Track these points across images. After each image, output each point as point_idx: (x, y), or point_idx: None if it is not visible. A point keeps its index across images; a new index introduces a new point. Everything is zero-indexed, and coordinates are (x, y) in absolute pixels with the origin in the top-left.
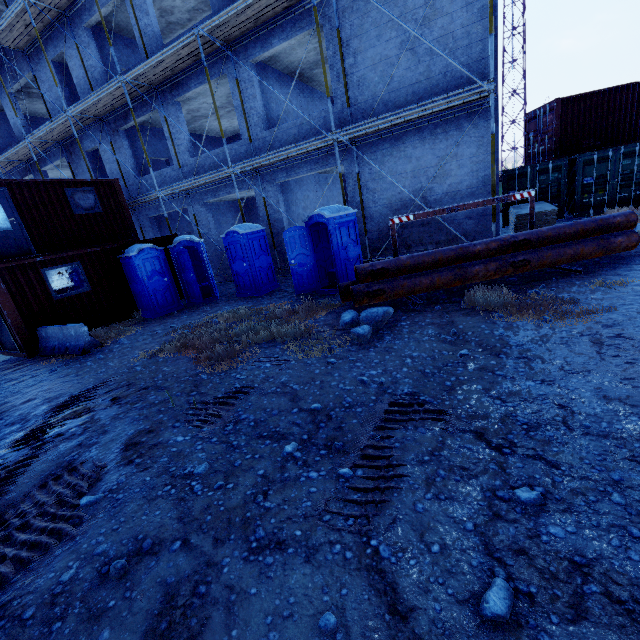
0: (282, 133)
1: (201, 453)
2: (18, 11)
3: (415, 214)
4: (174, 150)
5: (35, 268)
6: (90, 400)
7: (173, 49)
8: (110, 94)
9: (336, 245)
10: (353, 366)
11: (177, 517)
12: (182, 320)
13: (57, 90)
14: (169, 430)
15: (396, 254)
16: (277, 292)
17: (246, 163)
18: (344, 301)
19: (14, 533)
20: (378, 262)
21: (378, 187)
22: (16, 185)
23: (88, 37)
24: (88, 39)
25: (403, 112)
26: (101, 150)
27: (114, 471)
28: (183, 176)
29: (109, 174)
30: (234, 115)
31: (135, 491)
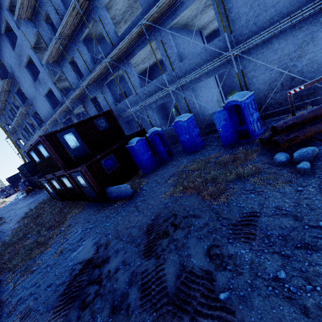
0: (190, 61)
1: (268, 262)
2: (53, 44)
3: (304, 85)
4: (132, 87)
5: (98, 162)
6: (160, 226)
7: (129, 36)
8: (100, 69)
9: (247, 115)
10: (321, 191)
11: (300, 312)
12: (166, 172)
13: (73, 75)
14: (229, 245)
15: (293, 112)
16: (206, 146)
17: (177, 83)
18: (266, 147)
19: (195, 317)
20: (288, 120)
21: (255, 74)
22: (76, 125)
23: (82, 45)
24: (82, 46)
25: (279, 24)
26: (97, 97)
27: (219, 274)
28: (139, 98)
29: (102, 107)
30: (151, 59)
31: (248, 290)
